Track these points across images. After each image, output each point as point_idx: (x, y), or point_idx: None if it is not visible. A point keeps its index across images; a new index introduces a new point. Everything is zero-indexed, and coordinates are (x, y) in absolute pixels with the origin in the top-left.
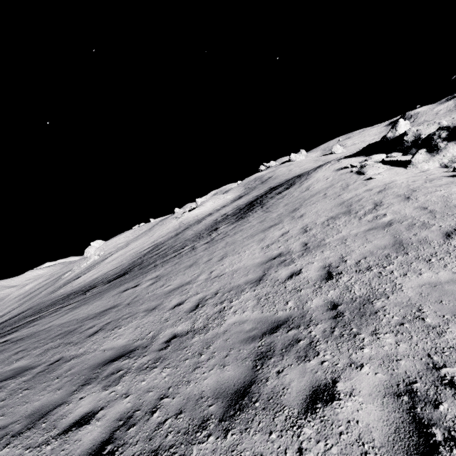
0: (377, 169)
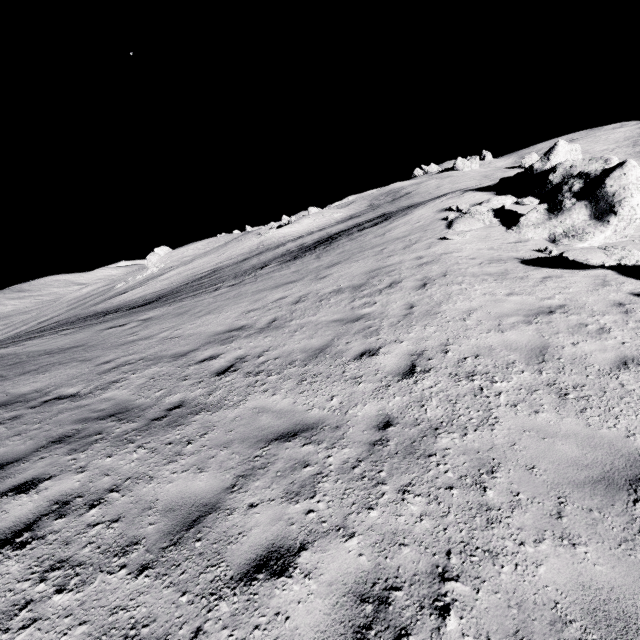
0: (472, 223)
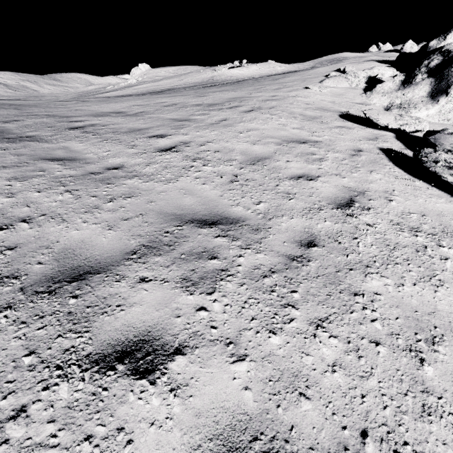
0: (340, 81)
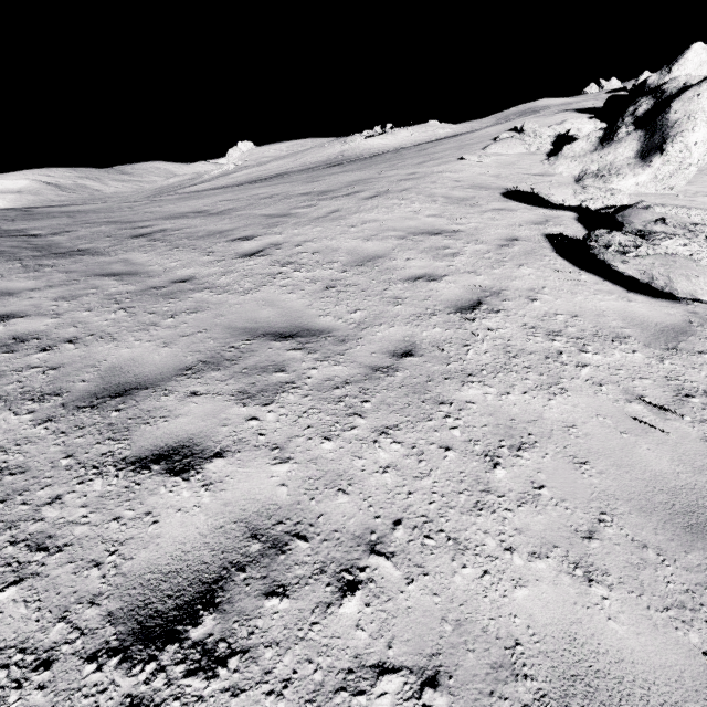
0: (512, 146)
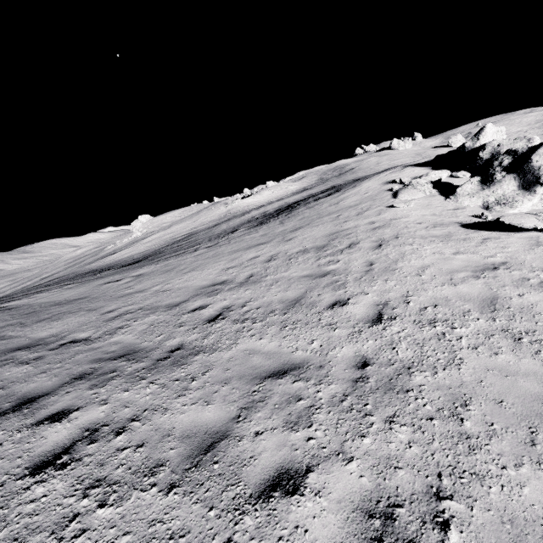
0: (414, 193)
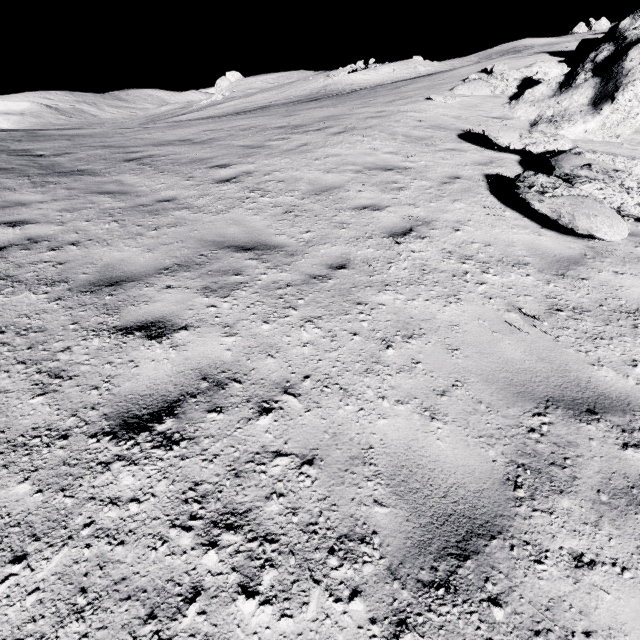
0: (478, 88)
